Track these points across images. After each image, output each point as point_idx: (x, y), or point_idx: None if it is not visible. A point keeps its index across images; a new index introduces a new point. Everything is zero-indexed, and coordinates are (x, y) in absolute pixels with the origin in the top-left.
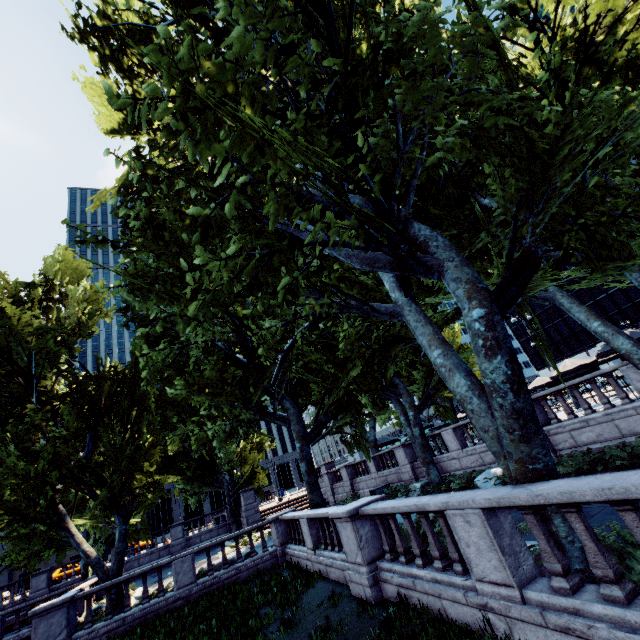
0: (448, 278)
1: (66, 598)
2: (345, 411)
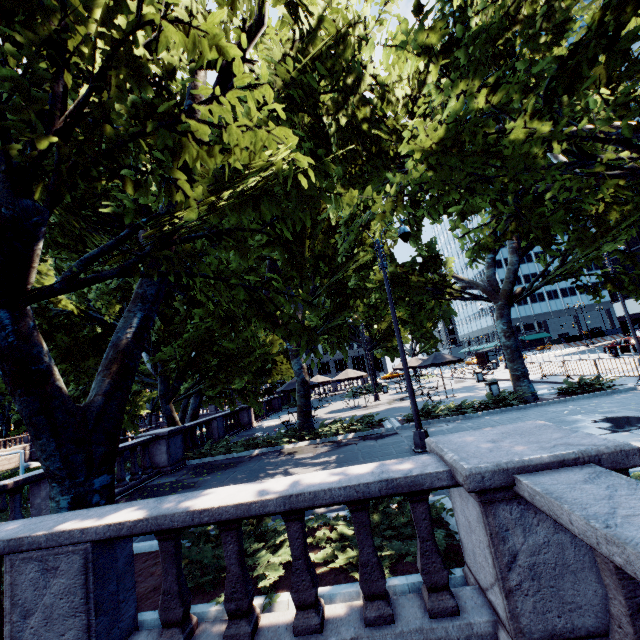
0: None
1: None
2: None
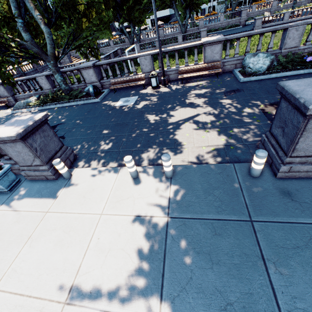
0: (188, 10)
1: (106, 56)
2: (137, 23)
